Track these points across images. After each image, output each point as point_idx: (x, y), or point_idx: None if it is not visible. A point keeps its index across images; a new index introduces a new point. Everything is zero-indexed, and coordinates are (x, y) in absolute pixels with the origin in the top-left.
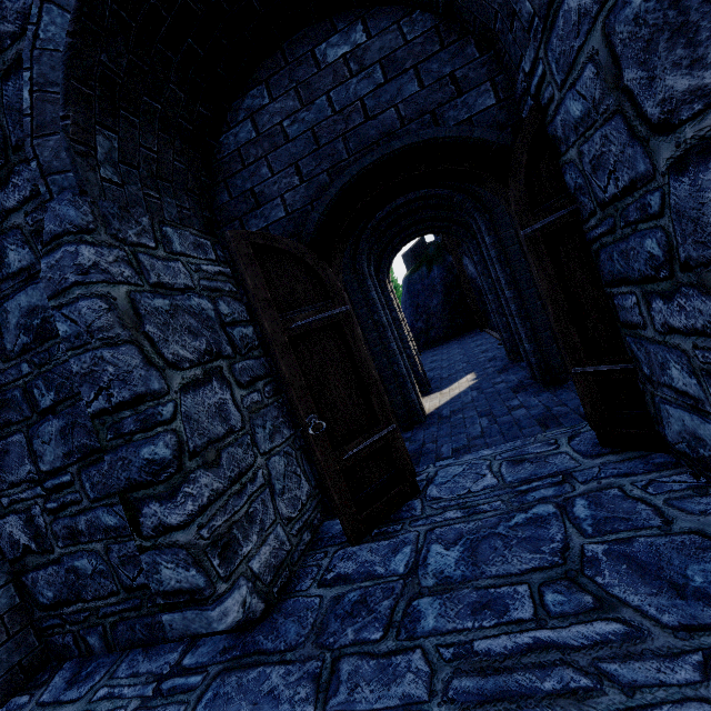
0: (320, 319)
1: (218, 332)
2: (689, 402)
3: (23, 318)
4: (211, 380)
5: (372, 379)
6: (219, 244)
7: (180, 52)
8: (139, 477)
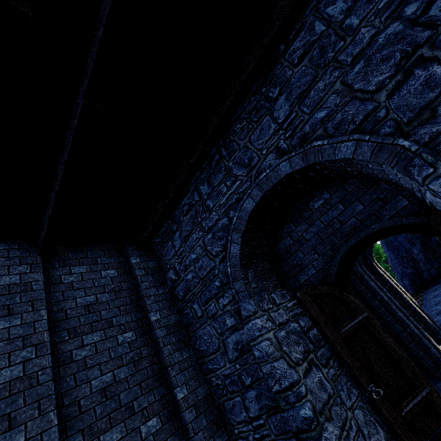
0: (353, 324)
1: (304, 338)
2: None
3: (234, 345)
4: (311, 367)
5: (399, 356)
6: (288, 289)
7: (263, 231)
8: (301, 426)
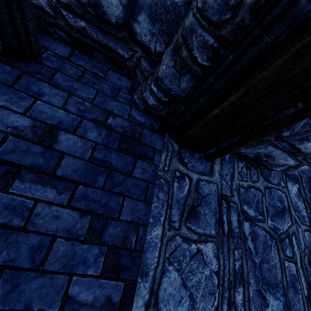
0: None
1: None
2: (293, 151)
3: None
4: None
5: None
6: None
7: None
8: None
